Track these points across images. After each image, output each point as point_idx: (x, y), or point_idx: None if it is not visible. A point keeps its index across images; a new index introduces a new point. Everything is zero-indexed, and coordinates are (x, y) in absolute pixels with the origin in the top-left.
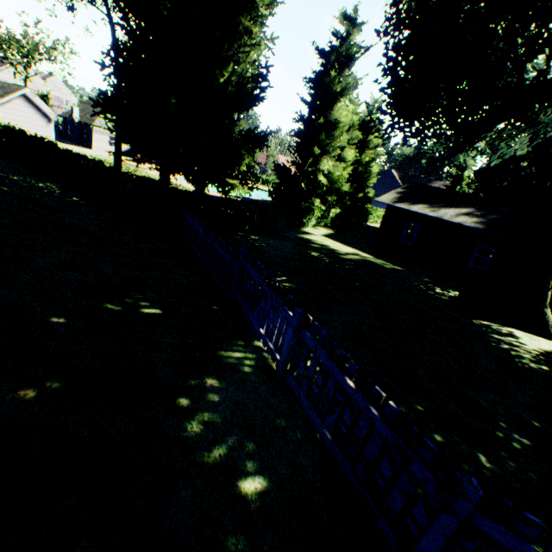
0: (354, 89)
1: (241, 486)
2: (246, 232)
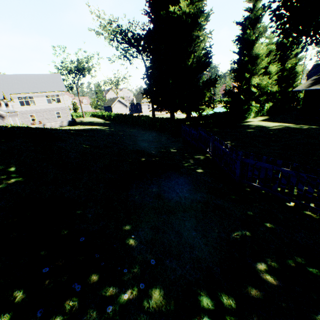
0: (265, 32)
1: (196, 170)
2: (211, 128)
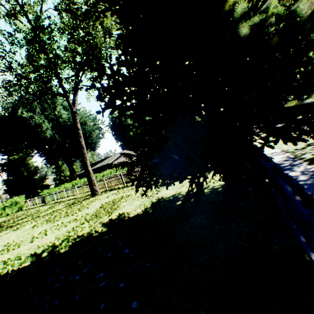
0: None
1: None
2: None
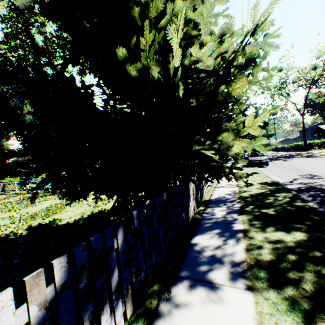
0: None
1: None
2: None
